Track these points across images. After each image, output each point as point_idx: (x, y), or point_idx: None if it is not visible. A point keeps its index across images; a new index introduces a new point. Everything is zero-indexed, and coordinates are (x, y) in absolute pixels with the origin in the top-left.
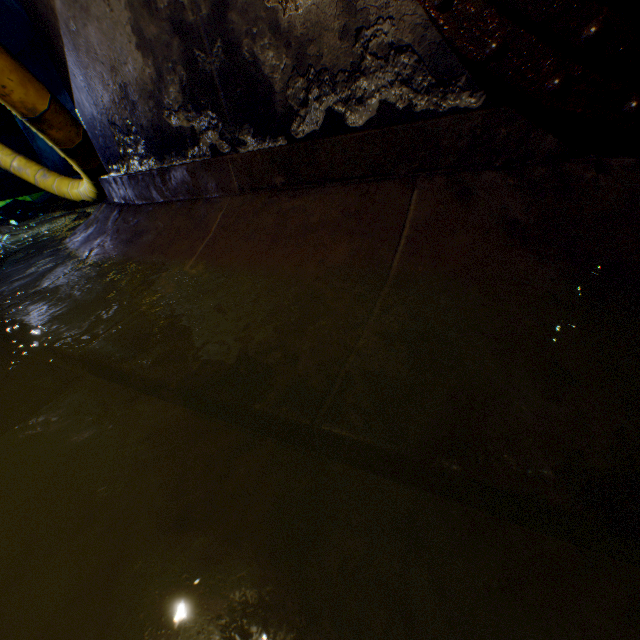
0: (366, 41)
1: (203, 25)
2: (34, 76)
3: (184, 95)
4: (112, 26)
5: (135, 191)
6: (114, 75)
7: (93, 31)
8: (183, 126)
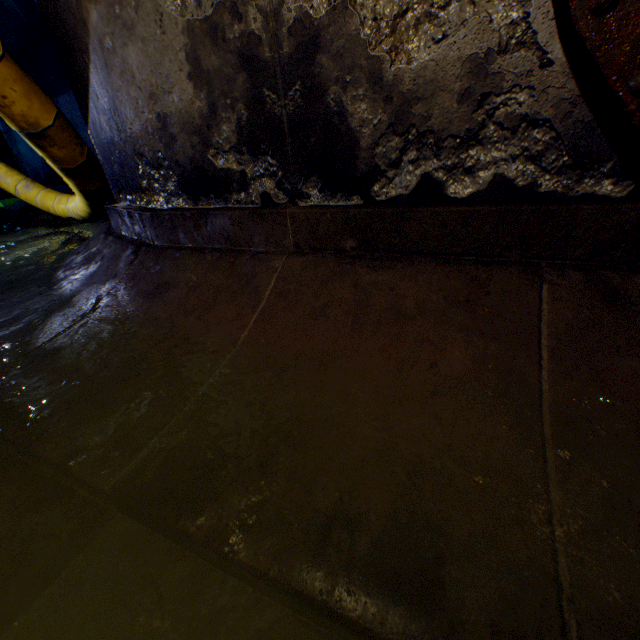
0: (492, 108)
1: (281, 64)
2: (40, 87)
3: (239, 135)
4: (160, 50)
5: (157, 231)
6: (152, 103)
7: (134, 52)
8: (231, 168)
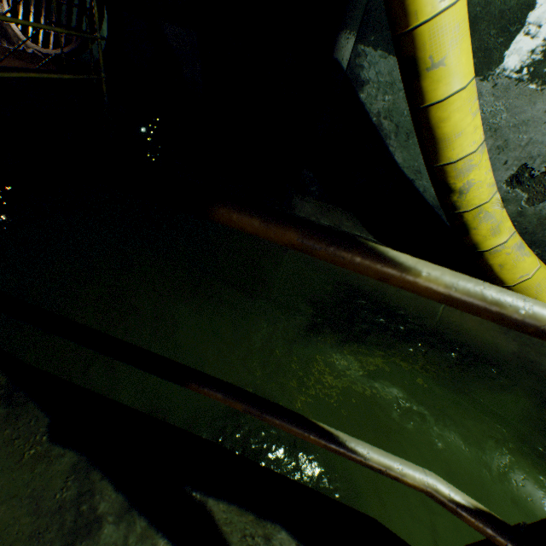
0: None
1: None
2: None
3: None
4: None
5: None
6: None
7: None
8: None
